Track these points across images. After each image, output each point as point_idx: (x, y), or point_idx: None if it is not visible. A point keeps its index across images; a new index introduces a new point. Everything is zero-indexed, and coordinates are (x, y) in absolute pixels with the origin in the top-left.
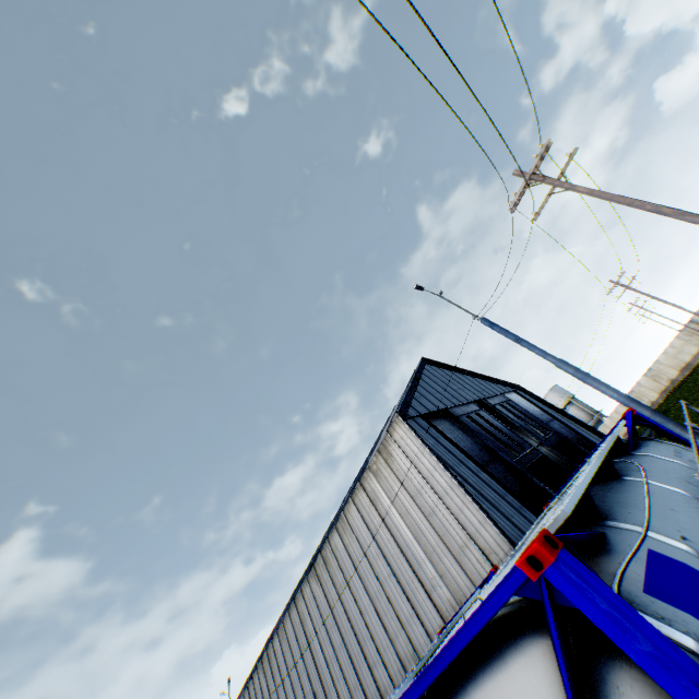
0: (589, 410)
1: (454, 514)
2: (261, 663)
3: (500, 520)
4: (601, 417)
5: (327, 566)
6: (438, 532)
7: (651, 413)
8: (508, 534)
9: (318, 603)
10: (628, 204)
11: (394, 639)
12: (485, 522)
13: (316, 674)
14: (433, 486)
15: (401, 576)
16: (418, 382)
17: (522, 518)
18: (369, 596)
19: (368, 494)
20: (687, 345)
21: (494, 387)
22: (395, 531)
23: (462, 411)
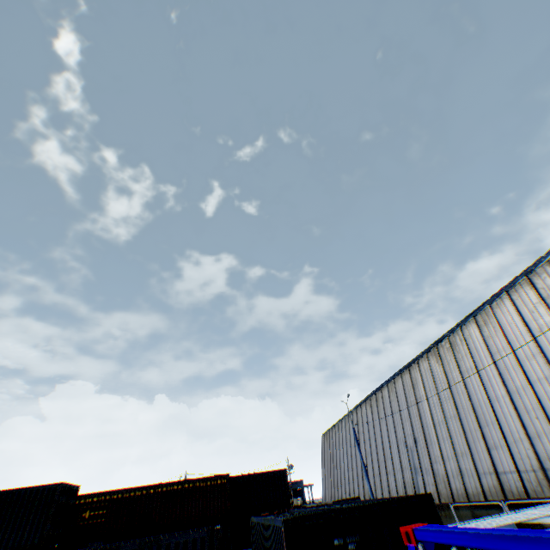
0: None
1: None
2: (369, 400)
3: None
4: None
5: (452, 350)
6: None
7: None
8: None
9: (434, 377)
10: None
11: (533, 438)
12: None
13: (419, 427)
14: None
15: None
16: None
17: None
18: (505, 390)
19: (537, 290)
20: None
21: None
22: None
23: None
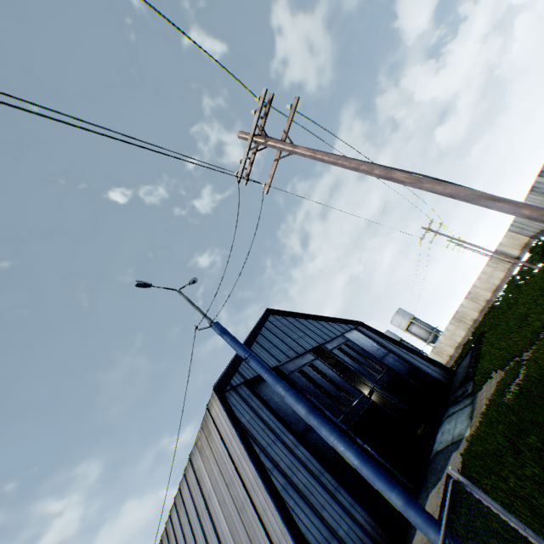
0: (427, 327)
1: (260, 515)
2: None
3: (307, 519)
4: (437, 333)
5: (170, 542)
6: (248, 531)
7: (405, 505)
8: (313, 542)
9: None
10: (356, 169)
11: None
12: (285, 532)
13: None
14: (242, 476)
15: None
16: (255, 339)
17: (336, 505)
18: None
19: (196, 471)
20: (496, 271)
21: (336, 327)
22: (216, 519)
23: (295, 365)
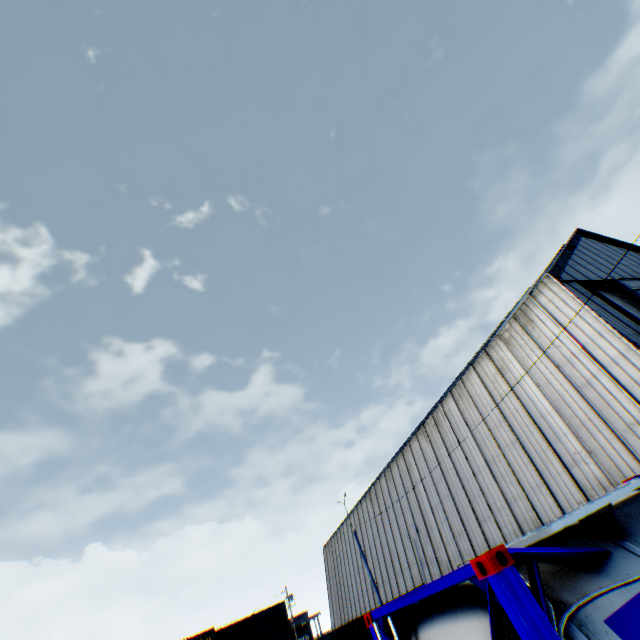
0: None
1: (623, 387)
2: (369, 494)
3: None
4: None
5: (437, 427)
6: (592, 406)
7: None
8: None
9: (425, 457)
10: None
11: (511, 503)
12: None
13: (419, 514)
14: (591, 354)
15: (528, 446)
16: (572, 251)
17: None
18: (484, 460)
19: (494, 362)
20: None
21: None
22: (527, 401)
23: (636, 285)
